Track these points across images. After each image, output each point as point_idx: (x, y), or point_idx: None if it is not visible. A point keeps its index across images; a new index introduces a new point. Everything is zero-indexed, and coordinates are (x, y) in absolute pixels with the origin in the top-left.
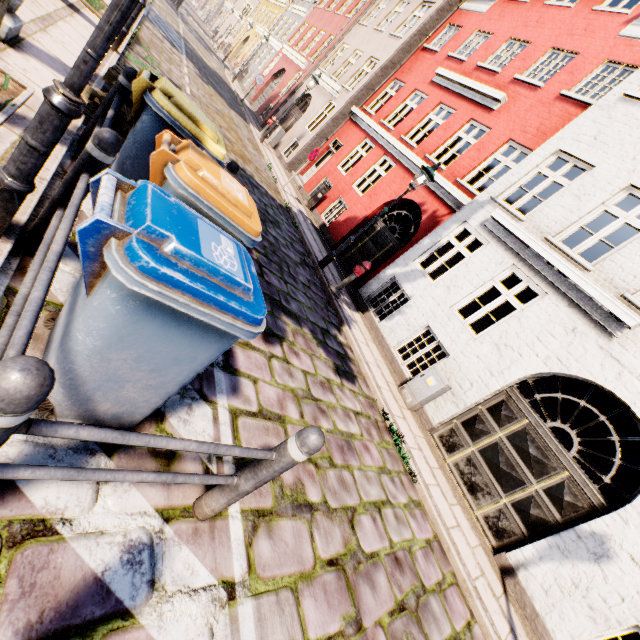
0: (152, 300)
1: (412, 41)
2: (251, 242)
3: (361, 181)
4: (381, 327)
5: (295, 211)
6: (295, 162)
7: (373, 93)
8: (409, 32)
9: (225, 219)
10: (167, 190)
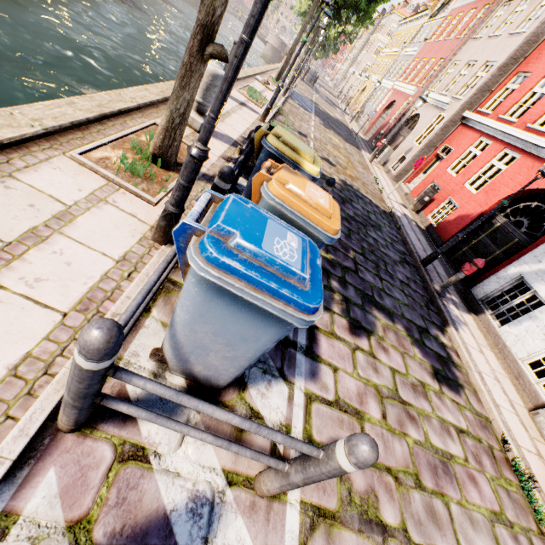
0: (218, 284)
1: (539, 30)
2: (328, 239)
3: (474, 179)
4: (502, 333)
5: (398, 215)
6: (402, 173)
7: (489, 93)
8: (535, 23)
9: (305, 221)
10: (262, 202)
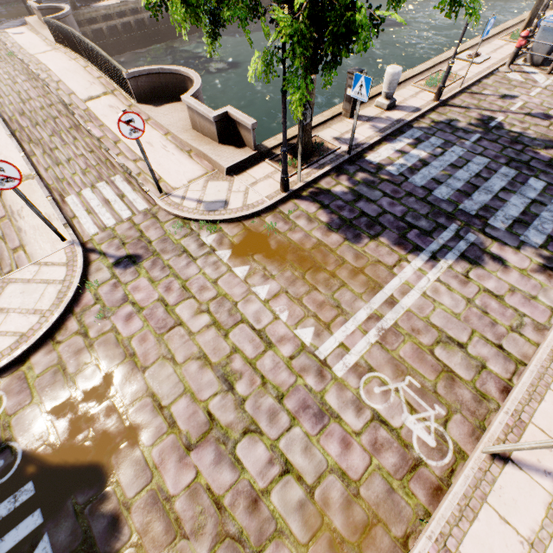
0: (545, 27)
1: None
2: None
3: None
4: None
5: None
6: None
7: None
8: None
9: None
10: None
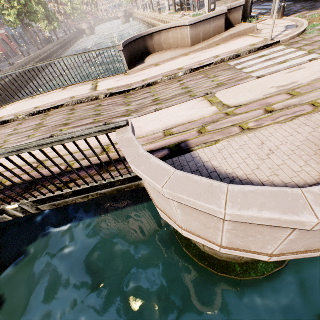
0: None
1: None
2: None
3: None
4: None
5: None
6: None
7: None
8: None
9: None
10: None
